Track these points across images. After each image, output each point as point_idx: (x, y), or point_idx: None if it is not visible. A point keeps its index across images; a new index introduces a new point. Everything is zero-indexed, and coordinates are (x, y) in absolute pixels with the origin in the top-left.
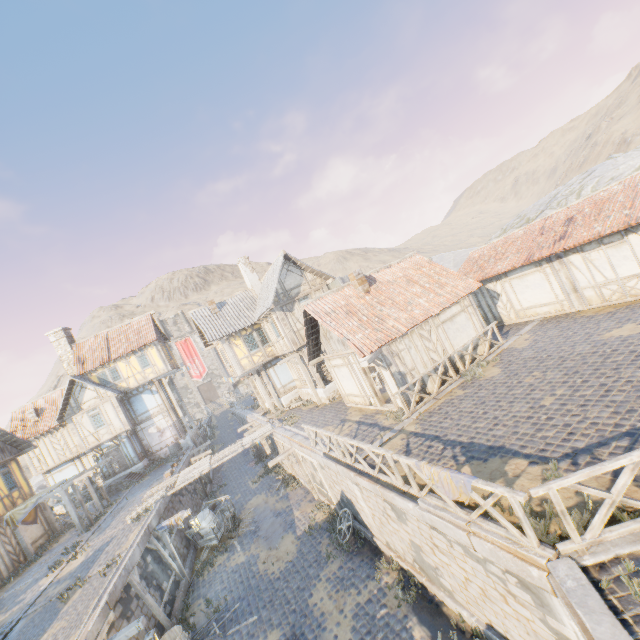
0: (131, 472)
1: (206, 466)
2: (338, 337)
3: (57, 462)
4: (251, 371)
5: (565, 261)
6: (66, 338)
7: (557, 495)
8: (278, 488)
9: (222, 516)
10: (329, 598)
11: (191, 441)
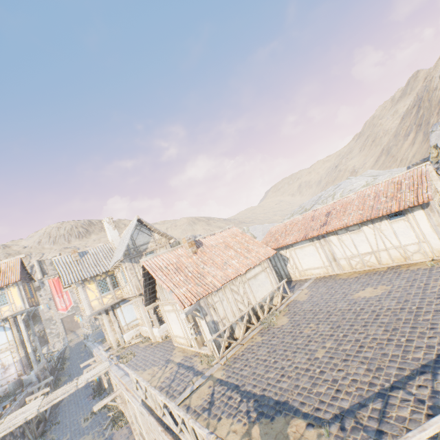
0: None
1: (34, 410)
2: None
3: None
4: (100, 311)
5: (327, 239)
6: None
7: None
8: (106, 427)
9: None
10: None
11: (35, 376)
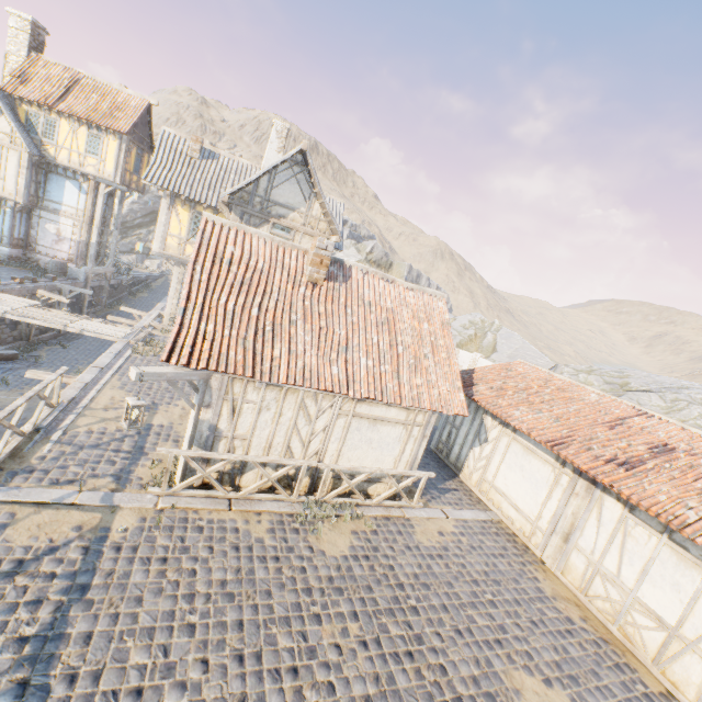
0: None
1: (0, 308)
2: None
3: None
4: (176, 259)
5: (596, 495)
6: (29, 37)
7: None
8: None
9: None
10: None
11: (84, 276)
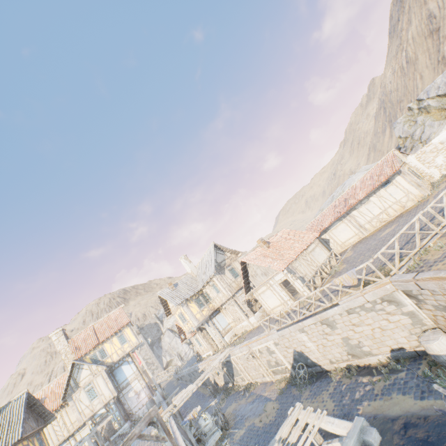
0: (119, 434)
1: (194, 386)
2: (261, 272)
3: (56, 443)
4: (202, 322)
5: (351, 215)
6: (64, 335)
7: (381, 255)
8: (243, 393)
9: (217, 414)
10: (312, 403)
11: (161, 396)
